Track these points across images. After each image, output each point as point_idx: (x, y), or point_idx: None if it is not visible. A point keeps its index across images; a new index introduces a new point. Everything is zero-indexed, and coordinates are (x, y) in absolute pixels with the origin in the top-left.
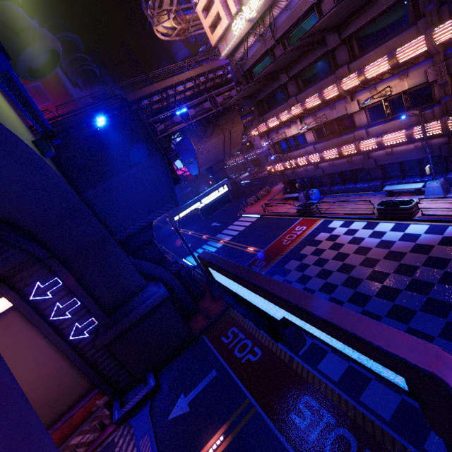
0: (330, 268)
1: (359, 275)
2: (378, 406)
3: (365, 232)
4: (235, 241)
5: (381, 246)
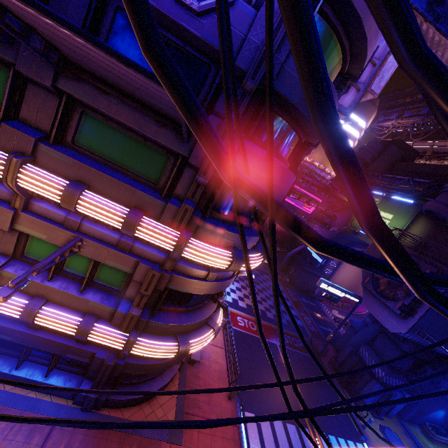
0: (260, 298)
1: (256, 289)
2: (281, 288)
3: (231, 285)
4: (298, 403)
5: (239, 282)
